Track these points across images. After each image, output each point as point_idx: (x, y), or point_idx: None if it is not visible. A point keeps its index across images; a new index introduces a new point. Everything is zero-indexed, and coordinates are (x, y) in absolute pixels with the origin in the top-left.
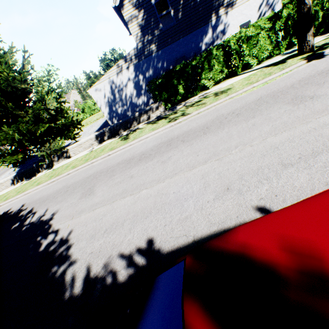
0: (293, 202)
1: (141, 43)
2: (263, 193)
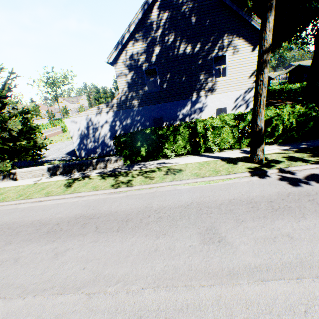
0: None
1: (125, 96)
2: None
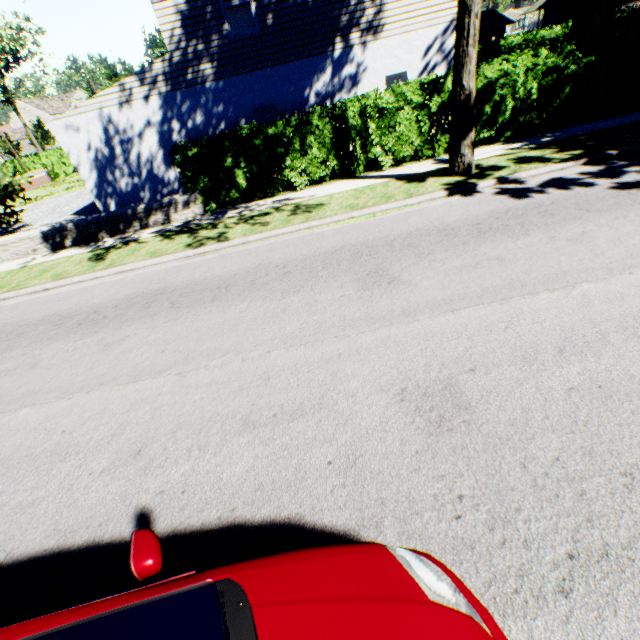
0: (191, 515)
1: (181, 52)
2: (175, 479)
